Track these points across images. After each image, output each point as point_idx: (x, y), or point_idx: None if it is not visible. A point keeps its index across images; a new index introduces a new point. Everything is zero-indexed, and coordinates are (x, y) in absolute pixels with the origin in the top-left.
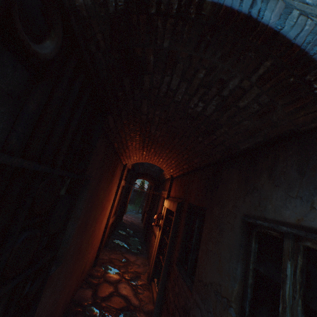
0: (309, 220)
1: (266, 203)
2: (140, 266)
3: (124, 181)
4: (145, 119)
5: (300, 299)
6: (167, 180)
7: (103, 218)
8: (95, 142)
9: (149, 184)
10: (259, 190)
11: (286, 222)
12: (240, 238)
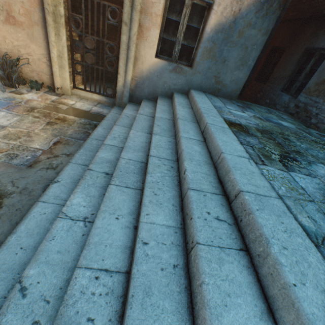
0: (324, 46)
1: (317, 42)
2: None
3: None
4: None
5: (309, 68)
6: None
7: None
8: None
9: None
10: (317, 37)
11: (319, 47)
12: (299, 57)
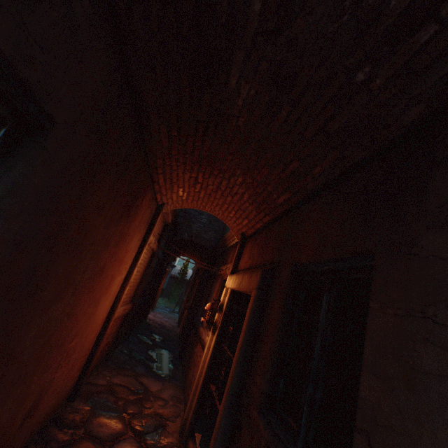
0: None
1: None
2: (168, 404)
3: (155, 240)
4: (226, 5)
5: None
6: (232, 247)
7: (101, 296)
8: None
9: (195, 268)
10: None
11: None
12: None
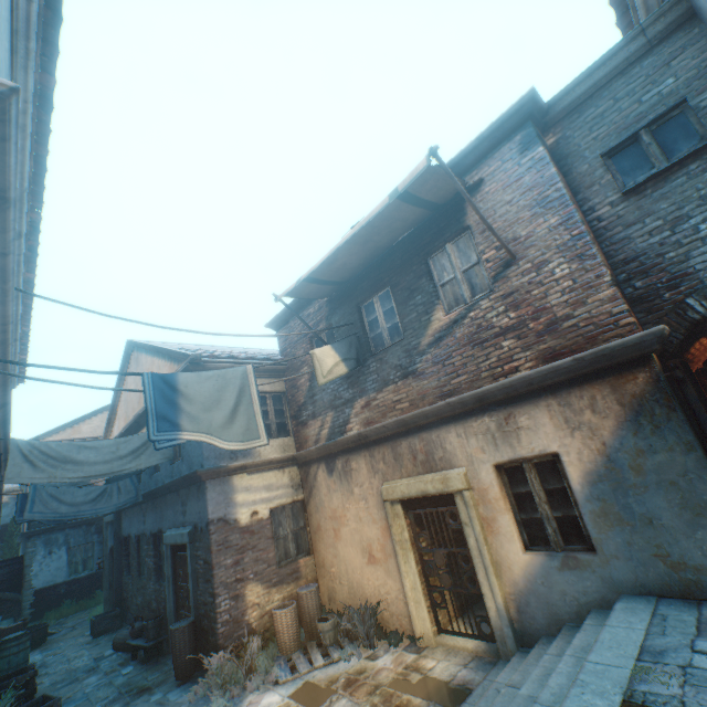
0: None
1: None
2: None
3: None
4: None
5: None
6: None
7: None
8: (700, 390)
9: None
10: None
11: None
12: None
